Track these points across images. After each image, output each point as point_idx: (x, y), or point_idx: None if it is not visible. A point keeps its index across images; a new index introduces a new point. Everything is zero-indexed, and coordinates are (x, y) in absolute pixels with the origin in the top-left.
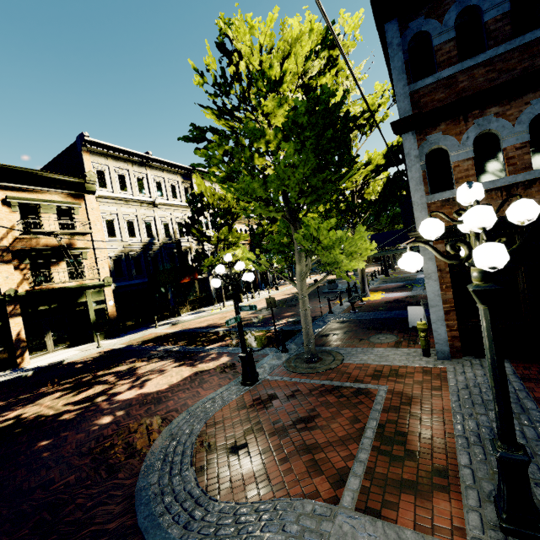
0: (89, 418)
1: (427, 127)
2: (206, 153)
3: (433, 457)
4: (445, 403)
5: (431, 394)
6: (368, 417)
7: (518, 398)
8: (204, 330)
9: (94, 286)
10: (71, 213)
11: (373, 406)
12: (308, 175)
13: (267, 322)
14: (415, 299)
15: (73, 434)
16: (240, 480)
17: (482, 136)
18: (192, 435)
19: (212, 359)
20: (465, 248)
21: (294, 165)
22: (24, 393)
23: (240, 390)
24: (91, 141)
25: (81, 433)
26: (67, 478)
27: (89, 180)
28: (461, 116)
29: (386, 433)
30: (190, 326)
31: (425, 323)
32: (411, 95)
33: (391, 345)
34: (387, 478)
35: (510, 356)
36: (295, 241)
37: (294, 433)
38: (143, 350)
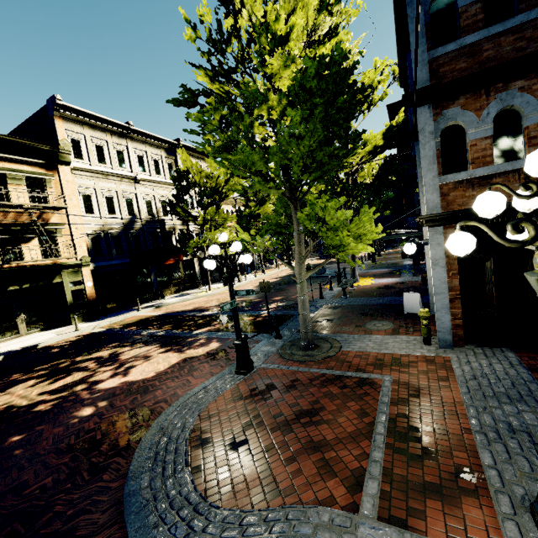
0: (68, 410)
1: (444, 101)
2: (200, 117)
3: (453, 456)
4: (455, 395)
5: (439, 385)
6: (376, 410)
7: (530, 390)
8: (190, 313)
9: (70, 266)
10: (42, 186)
11: (380, 398)
12: (314, 148)
13: (256, 306)
14: (405, 285)
15: (50, 428)
16: (242, 482)
17: (503, 113)
18: (185, 430)
19: (201, 344)
20: (531, 228)
21: (300, 136)
22: None
23: (235, 379)
24: (64, 105)
25: (59, 426)
26: (42, 481)
27: (63, 149)
28: (483, 89)
29: (398, 428)
30: (175, 309)
31: (428, 311)
32: (429, 64)
33: (388, 332)
34: (407, 481)
35: (512, 345)
36: (295, 222)
37: (299, 428)
38: (125, 334)
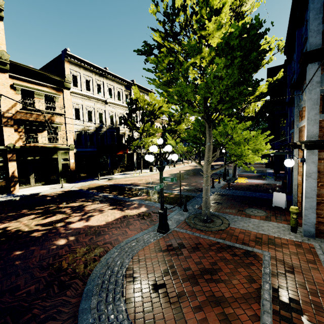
0: (51, 239)
1: None
2: (155, 60)
3: None
4: None
5: (308, 266)
6: (260, 278)
7: None
8: (129, 186)
9: (63, 149)
10: (53, 100)
11: (263, 269)
12: (229, 87)
13: (169, 187)
14: (270, 186)
15: (38, 250)
16: (162, 319)
17: None
18: (122, 267)
19: (134, 207)
20: None
21: (221, 78)
22: (12, 212)
23: (157, 235)
24: (71, 55)
25: (44, 249)
26: (29, 287)
27: (67, 80)
28: None
29: (281, 297)
30: (119, 182)
31: (298, 208)
32: (322, 33)
33: (262, 218)
34: None
35: None
36: (207, 136)
37: (203, 282)
38: (89, 194)
